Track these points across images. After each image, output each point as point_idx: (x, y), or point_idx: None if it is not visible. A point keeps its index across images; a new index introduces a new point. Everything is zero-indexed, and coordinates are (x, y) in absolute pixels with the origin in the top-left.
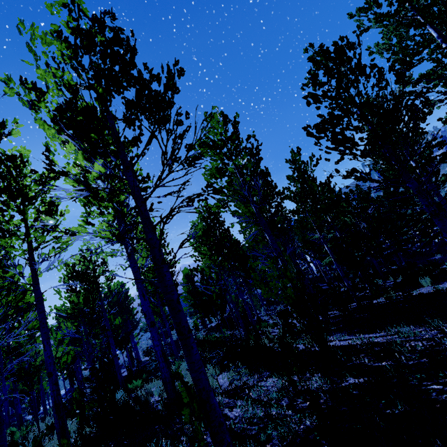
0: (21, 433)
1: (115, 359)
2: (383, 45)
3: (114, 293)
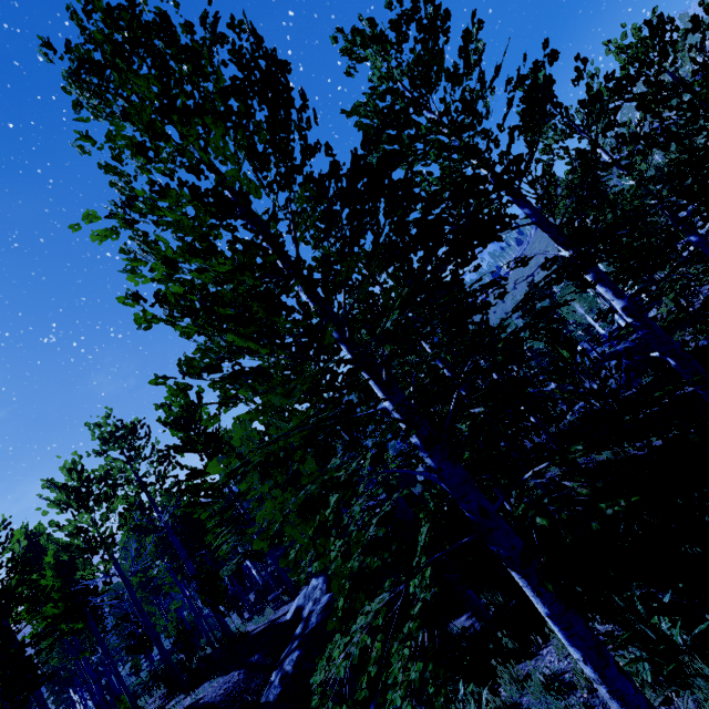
0: None
1: None
2: None
3: None
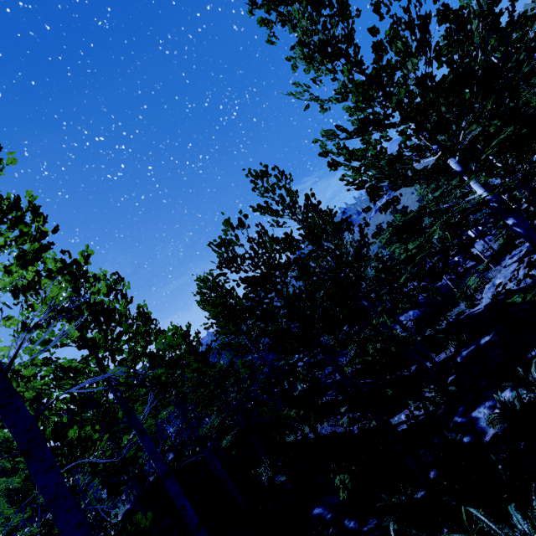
0: None
1: None
2: None
3: None
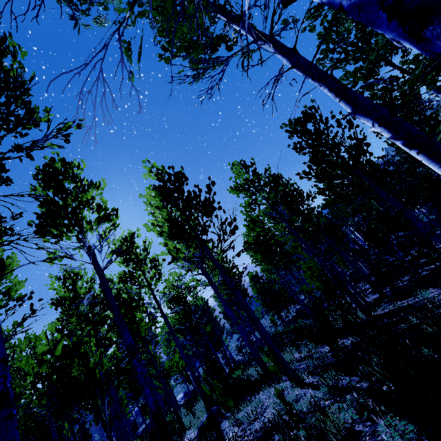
0: (169, 418)
1: (216, 357)
2: (344, 80)
3: (201, 307)
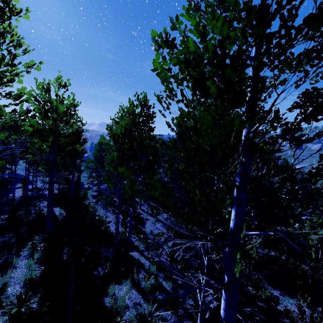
0: None
1: None
2: None
3: None
